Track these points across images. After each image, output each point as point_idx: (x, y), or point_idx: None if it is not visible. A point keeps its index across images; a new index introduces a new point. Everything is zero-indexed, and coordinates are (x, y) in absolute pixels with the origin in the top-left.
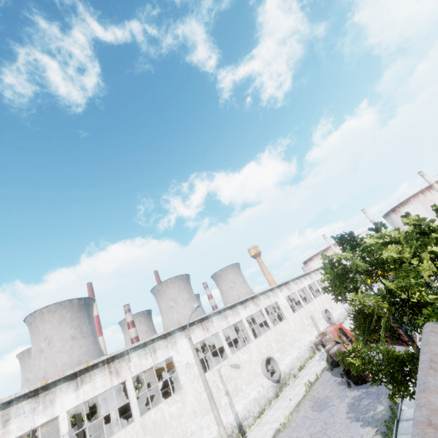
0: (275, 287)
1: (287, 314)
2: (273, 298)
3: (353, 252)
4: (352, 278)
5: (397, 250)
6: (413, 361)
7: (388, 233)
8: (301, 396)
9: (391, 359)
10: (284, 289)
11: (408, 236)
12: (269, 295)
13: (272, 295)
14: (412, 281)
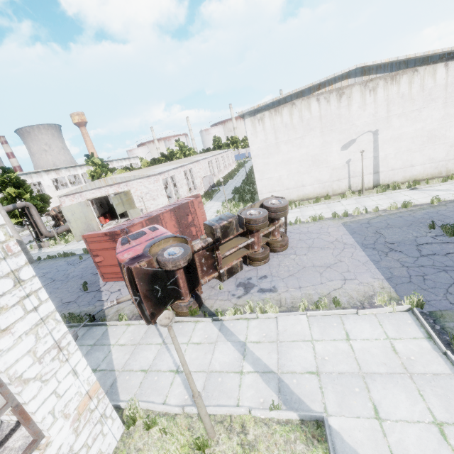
0: (42, 171)
1: (48, 191)
2: (37, 178)
3: (5, 176)
4: (4, 186)
5: (96, 170)
6: (13, 213)
7: (95, 160)
8: (29, 233)
9: (11, 213)
10: (52, 174)
11: (104, 165)
12: (32, 176)
13: (36, 176)
14: (21, 191)
